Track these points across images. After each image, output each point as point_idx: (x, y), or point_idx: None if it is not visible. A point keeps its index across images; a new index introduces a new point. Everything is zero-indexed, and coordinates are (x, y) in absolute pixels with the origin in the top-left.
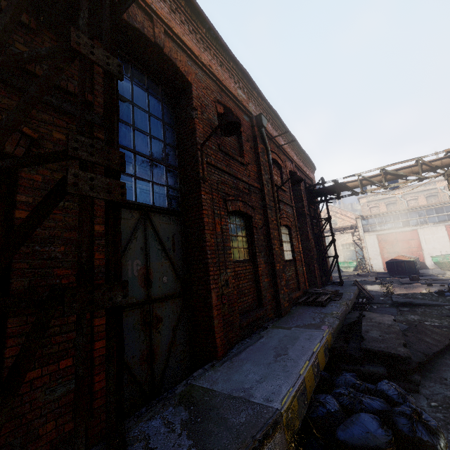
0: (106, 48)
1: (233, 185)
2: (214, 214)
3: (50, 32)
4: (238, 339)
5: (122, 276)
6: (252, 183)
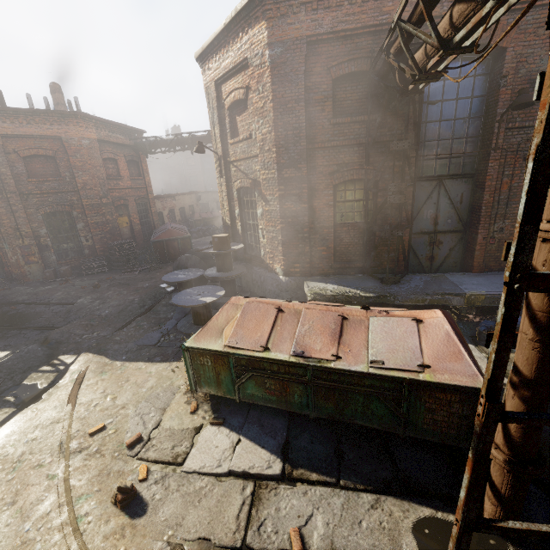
0: (404, 137)
1: None
2: (503, 176)
3: (390, 112)
4: (500, 269)
5: (420, 218)
6: None
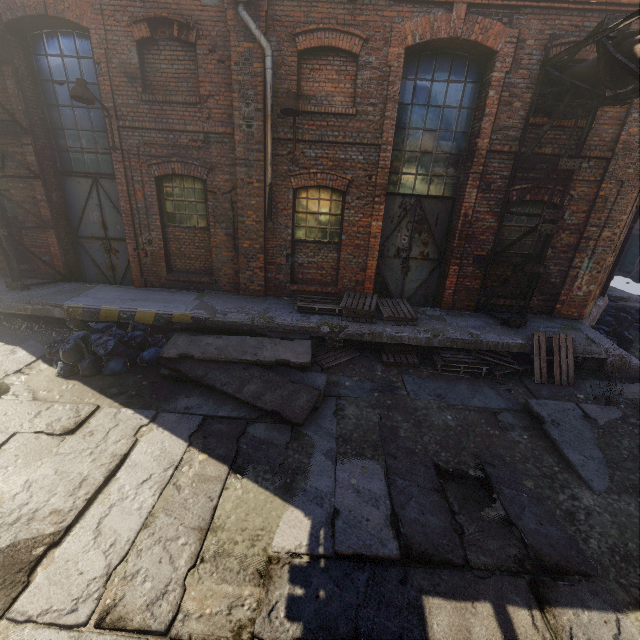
0: None
1: (168, 143)
2: (134, 182)
3: None
4: (162, 285)
5: (88, 221)
6: (211, 130)
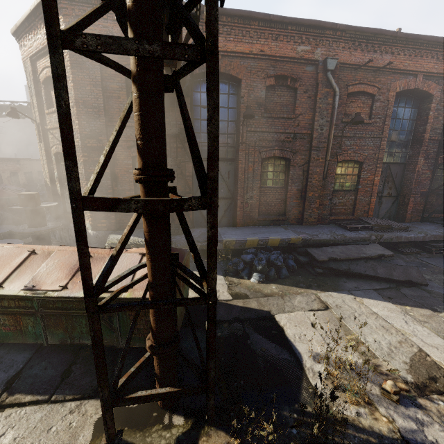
0: (175, 125)
1: (273, 139)
2: (249, 162)
3: (171, 107)
4: (254, 224)
5: None
6: (298, 132)
